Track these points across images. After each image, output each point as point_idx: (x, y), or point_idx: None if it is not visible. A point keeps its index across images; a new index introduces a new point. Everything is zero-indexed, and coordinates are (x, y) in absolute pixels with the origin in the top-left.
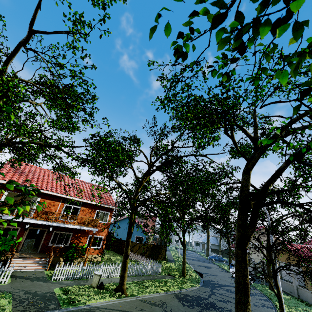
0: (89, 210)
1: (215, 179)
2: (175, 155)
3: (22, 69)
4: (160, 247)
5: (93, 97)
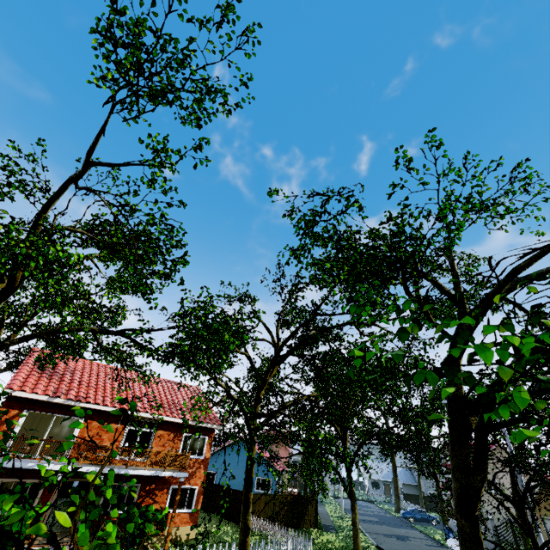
0: (170, 436)
1: (398, 370)
2: (321, 327)
3: (66, 209)
4: (305, 500)
5: (184, 253)
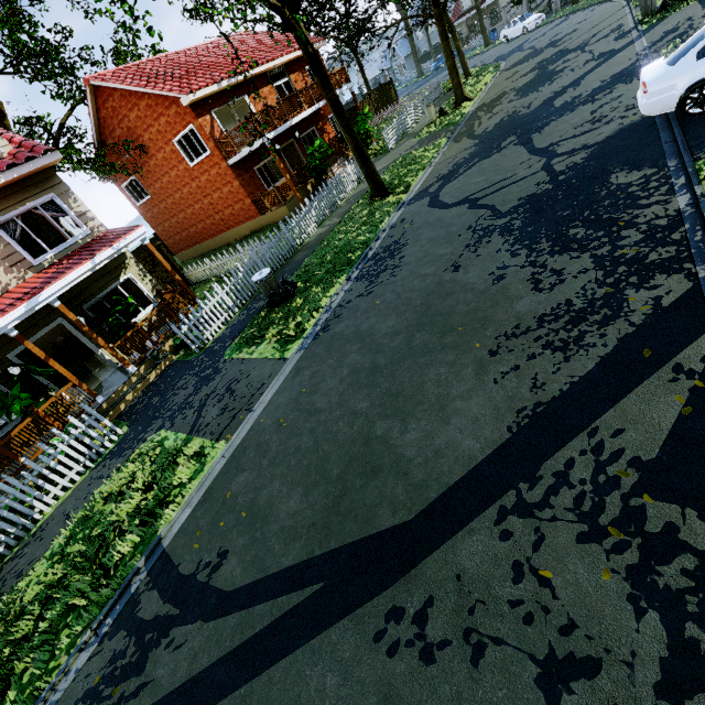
0: (300, 77)
1: None
2: None
3: None
4: (386, 88)
5: None
